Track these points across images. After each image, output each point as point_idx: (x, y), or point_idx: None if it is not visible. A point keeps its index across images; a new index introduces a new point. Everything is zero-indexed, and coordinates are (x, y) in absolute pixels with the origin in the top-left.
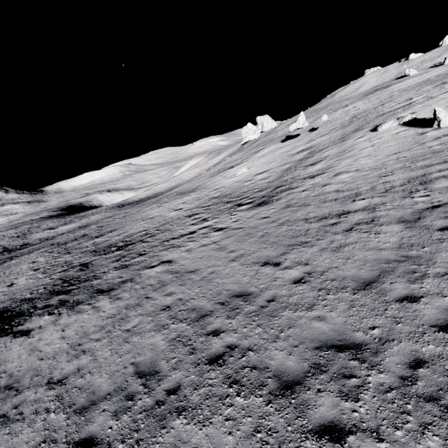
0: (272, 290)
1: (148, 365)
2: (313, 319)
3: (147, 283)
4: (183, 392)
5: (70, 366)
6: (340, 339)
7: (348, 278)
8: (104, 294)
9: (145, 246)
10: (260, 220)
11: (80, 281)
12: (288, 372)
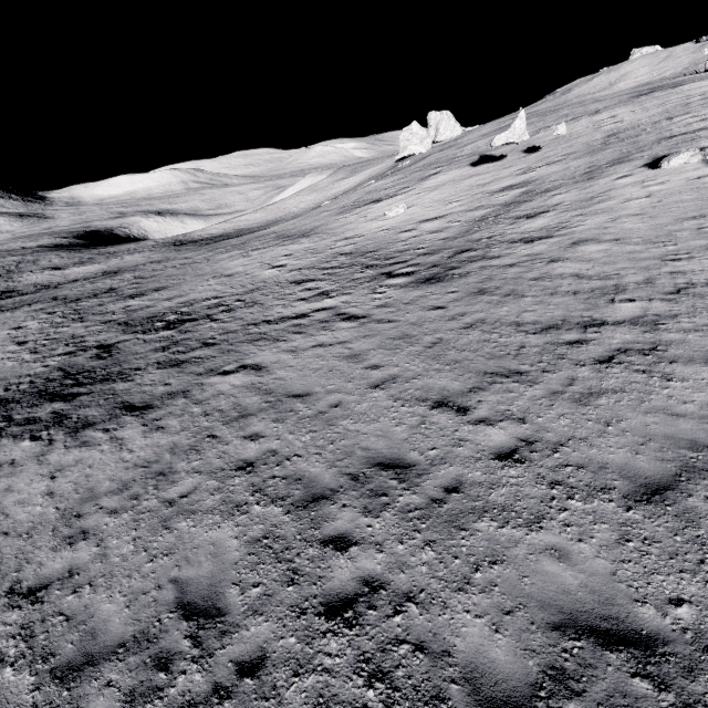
0: (454, 467)
1: (204, 590)
2: (543, 552)
3: (213, 406)
4: (271, 675)
5: (56, 561)
6: (605, 614)
7: (613, 468)
8: (134, 414)
9: (214, 329)
10: (429, 312)
11: (95, 379)
12: (495, 675)
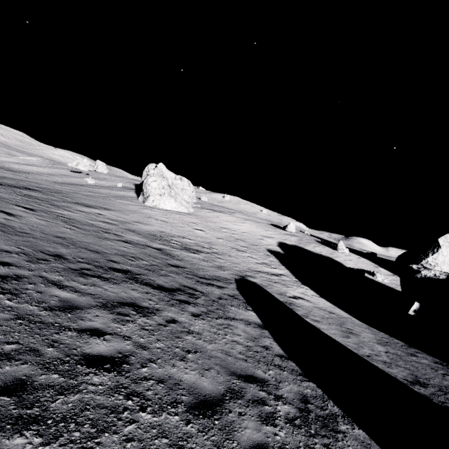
0: None
1: None
2: None
3: None
4: None
5: None
6: None
7: None
8: None
9: None
10: None
11: None
12: None
